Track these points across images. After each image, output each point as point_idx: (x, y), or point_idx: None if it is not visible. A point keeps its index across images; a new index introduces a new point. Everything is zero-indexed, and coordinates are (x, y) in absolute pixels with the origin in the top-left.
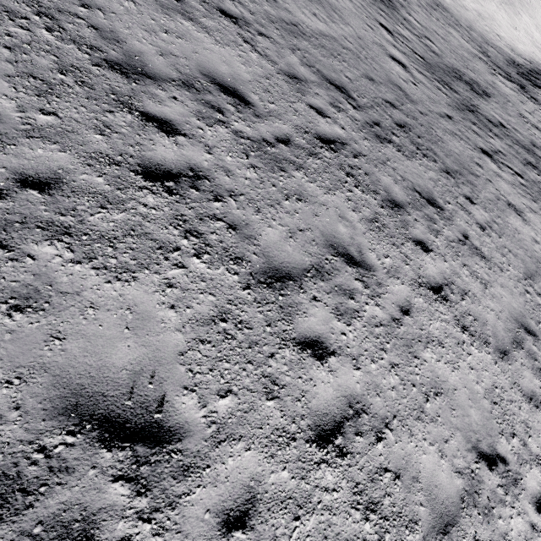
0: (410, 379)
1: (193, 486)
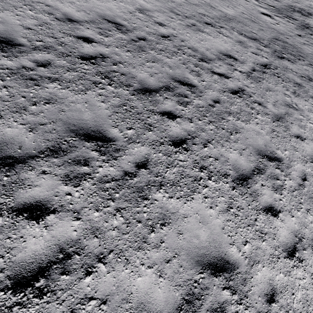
0: None
1: (291, 171)
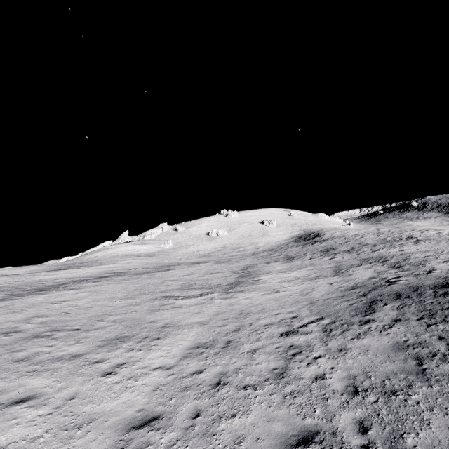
0: None
1: None
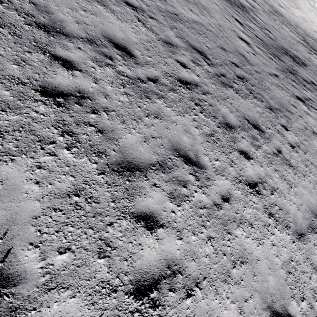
0: (222, 249)
1: None
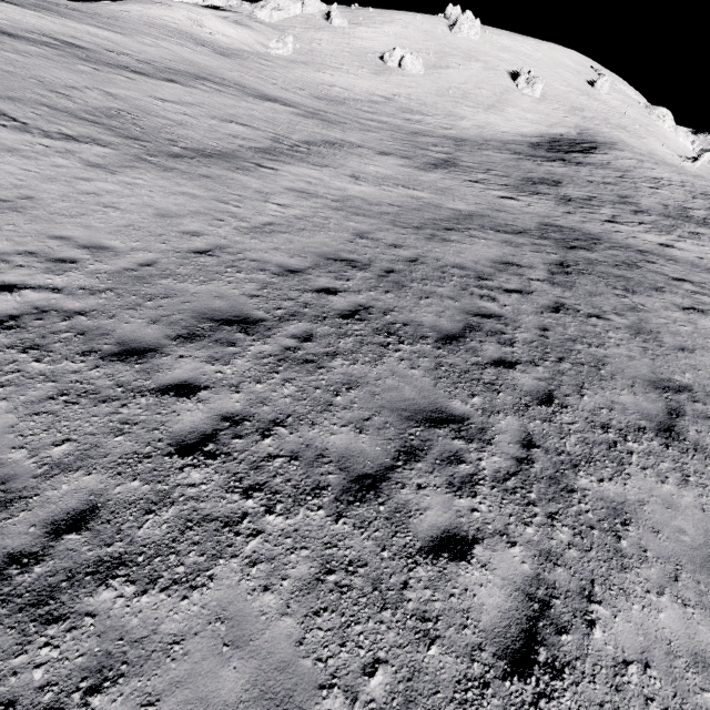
0: None
1: None
